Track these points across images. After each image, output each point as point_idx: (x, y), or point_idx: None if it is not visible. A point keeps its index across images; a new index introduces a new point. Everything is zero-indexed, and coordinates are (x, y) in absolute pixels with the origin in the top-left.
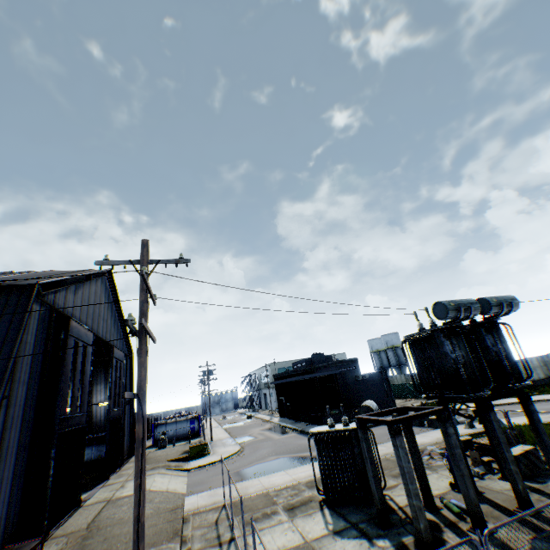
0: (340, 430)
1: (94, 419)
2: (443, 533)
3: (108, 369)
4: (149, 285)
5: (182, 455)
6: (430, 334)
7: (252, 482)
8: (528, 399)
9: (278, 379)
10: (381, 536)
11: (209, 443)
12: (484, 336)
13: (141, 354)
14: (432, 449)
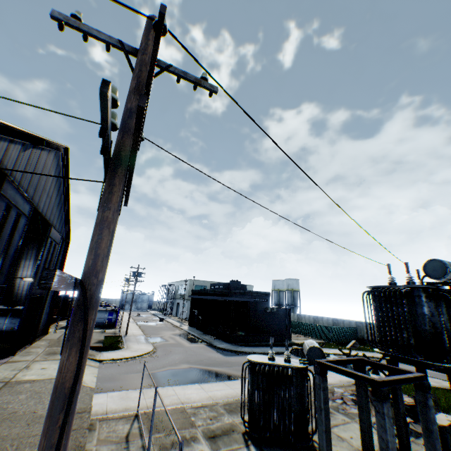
0: (283, 365)
1: (15, 292)
2: None
3: (42, 247)
4: (152, 81)
5: (97, 344)
6: (408, 291)
7: (166, 391)
8: None
9: (195, 294)
10: None
11: (123, 336)
12: None
13: (108, 202)
14: (341, 392)
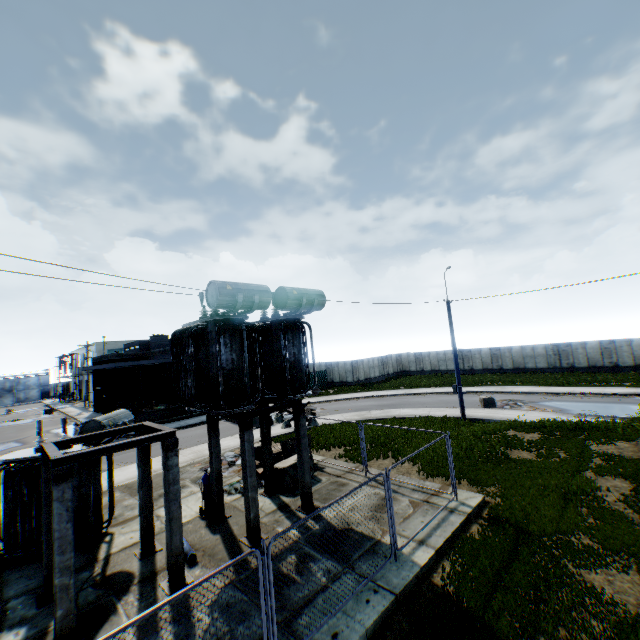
0: None
1: None
2: (124, 597)
3: None
4: None
5: None
6: (206, 327)
7: None
8: (303, 412)
9: (97, 364)
10: (23, 623)
11: None
12: (279, 336)
13: None
14: (229, 457)
